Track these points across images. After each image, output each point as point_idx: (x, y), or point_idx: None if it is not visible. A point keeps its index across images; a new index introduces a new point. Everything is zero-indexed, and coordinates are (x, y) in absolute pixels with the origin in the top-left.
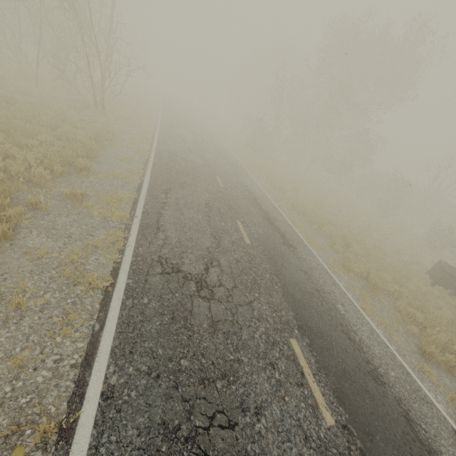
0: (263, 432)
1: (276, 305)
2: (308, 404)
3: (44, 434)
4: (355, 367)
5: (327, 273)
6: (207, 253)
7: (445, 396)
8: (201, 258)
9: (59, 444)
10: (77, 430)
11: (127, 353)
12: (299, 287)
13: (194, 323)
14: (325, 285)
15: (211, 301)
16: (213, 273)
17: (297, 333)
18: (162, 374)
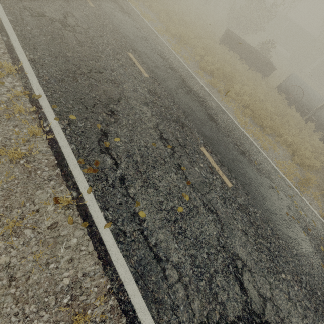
0: (116, 75)
1: (118, 39)
2: (137, 71)
3: (9, 70)
4: (162, 65)
5: (153, 32)
6: (61, 8)
7: (205, 81)
8: (58, 11)
9: (19, 74)
10: (25, 69)
11: (33, 49)
12: (133, 34)
13: (67, 41)
14: (150, 36)
15: (74, 33)
16: (70, 20)
17: (131, 51)
18: (58, 57)
